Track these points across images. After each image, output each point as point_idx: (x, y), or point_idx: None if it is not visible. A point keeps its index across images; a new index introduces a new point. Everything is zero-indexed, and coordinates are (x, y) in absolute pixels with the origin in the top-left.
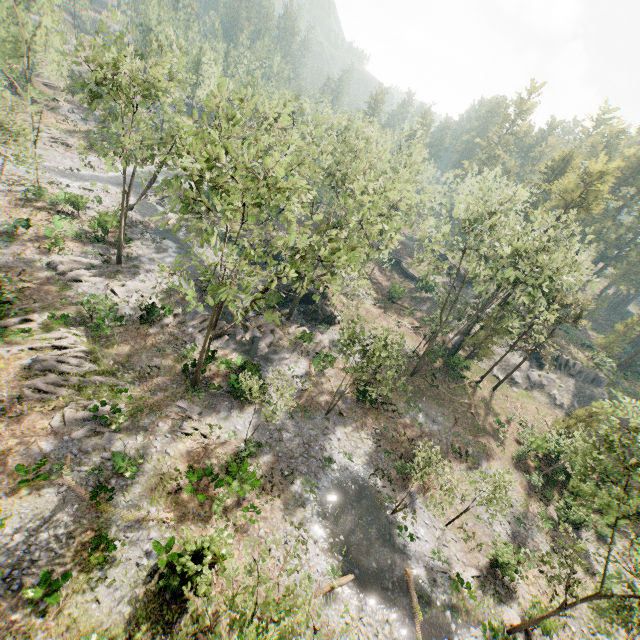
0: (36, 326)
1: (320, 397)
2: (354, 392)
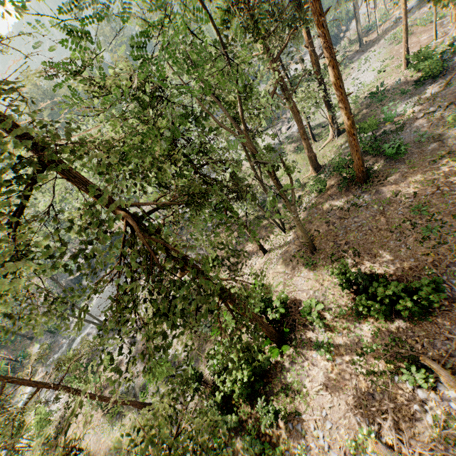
0: None
1: None
2: None
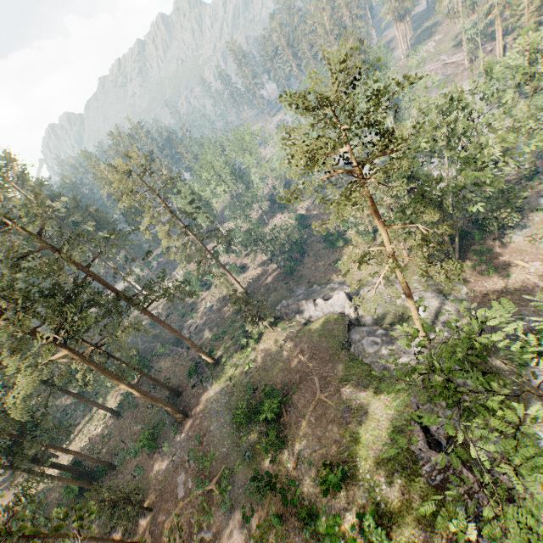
0: None
1: None
2: (538, 180)
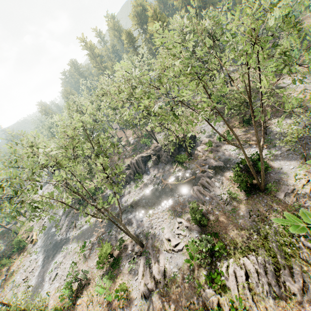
0: (224, 298)
1: (252, 138)
2: (244, 127)
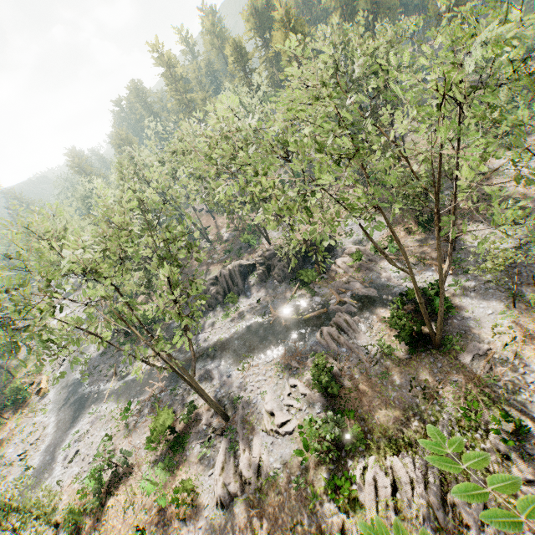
0: (352, 521)
1: (430, 254)
2: (419, 233)
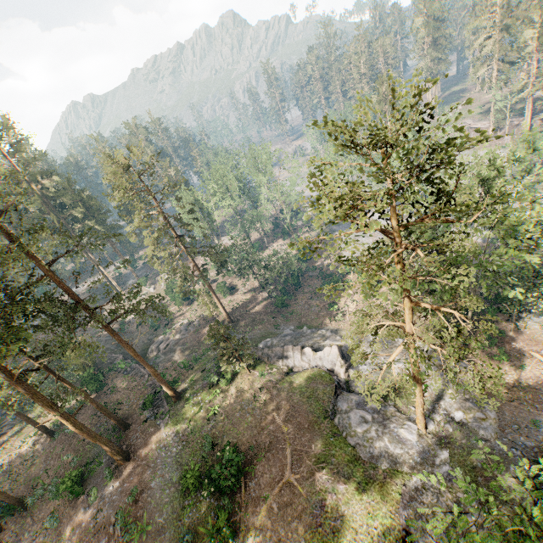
0: None
1: None
2: None
